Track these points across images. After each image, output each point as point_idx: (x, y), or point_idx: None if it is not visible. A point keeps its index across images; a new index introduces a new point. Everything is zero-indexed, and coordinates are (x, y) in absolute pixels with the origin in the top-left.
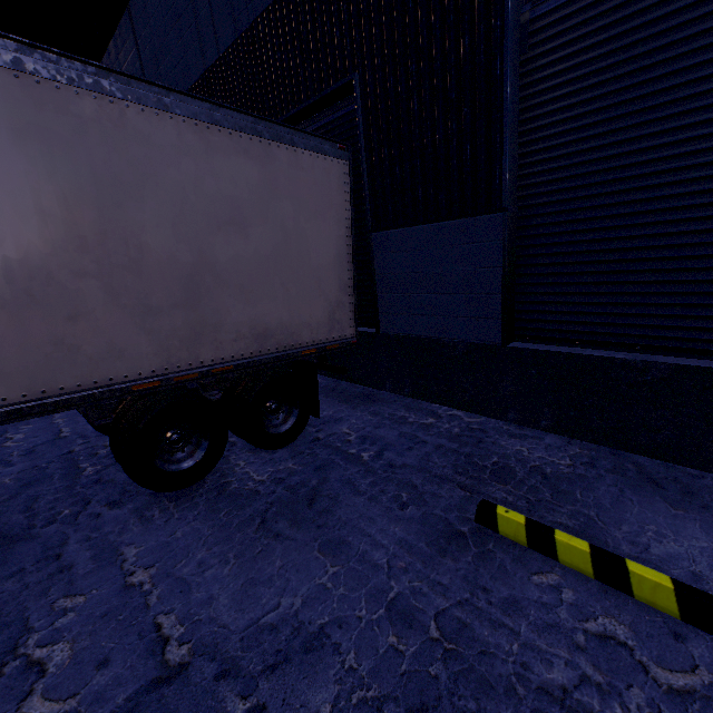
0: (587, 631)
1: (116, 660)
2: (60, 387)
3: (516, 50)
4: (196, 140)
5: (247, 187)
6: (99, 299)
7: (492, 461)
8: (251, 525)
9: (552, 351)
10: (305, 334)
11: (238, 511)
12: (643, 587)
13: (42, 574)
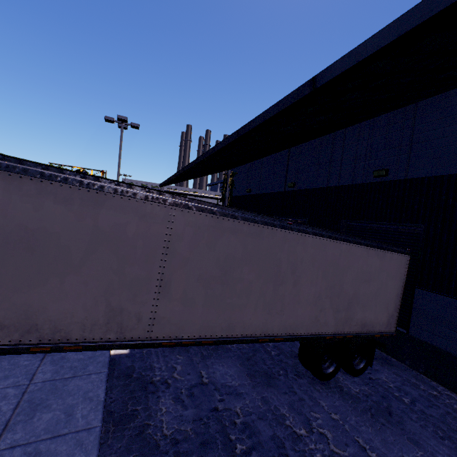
0: None
1: (350, 446)
2: (311, 332)
3: None
4: (365, 253)
5: (374, 268)
6: (328, 304)
7: None
8: (367, 413)
9: None
10: (377, 327)
11: (356, 404)
12: None
13: (295, 398)
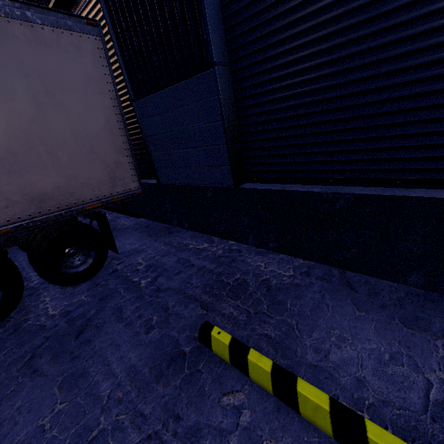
0: None
1: None
2: None
3: None
4: None
5: None
6: None
7: (235, 278)
8: (19, 362)
9: (268, 189)
10: (87, 193)
11: (17, 349)
12: (307, 407)
13: None
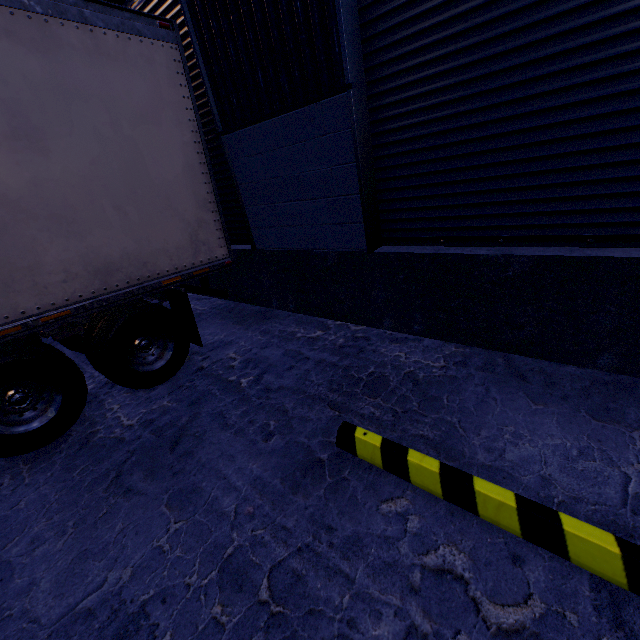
0: (425, 566)
1: None
2: None
3: None
4: None
5: (27, 85)
6: None
7: (369, 372)
8: (103, 482)
9: (416, 253)
10: (163, 262)
11: (95, 467)
12: (488, 507)
13: None
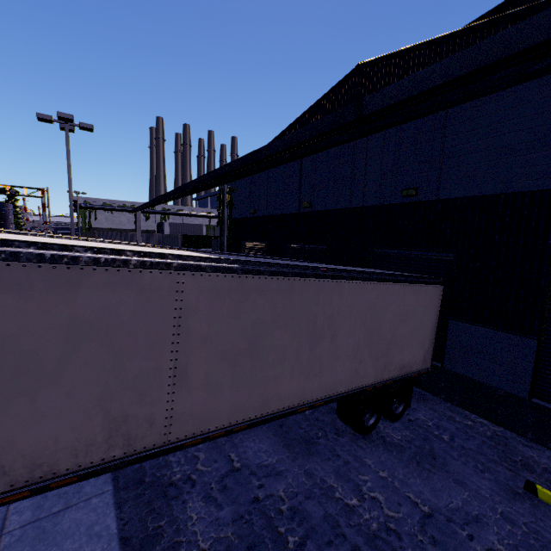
0: None
1: (403, 504)
2: (351, 387)
3: None
4: (402, 291)
5: (411, 305)
6: (367, 354)
7: (519, 458)
8: (413, 462)
9: None
10: (414, 366)
11: (401, 454)
12: None
13: (340, 462)
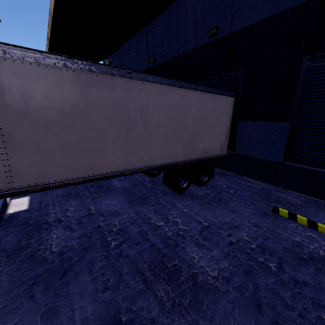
0: (305, 234)
1: (192, 223)
2: (166, 162)
3: (303, 75)
4: (200, 97)
5: (209, 109)
6: (176, 140)
7: (274, 198)
8: (206, 204)
9: (300, 166)
10: (214, 152)
11: (201, 200)
12: (321, 228)
13: (160, 206)
